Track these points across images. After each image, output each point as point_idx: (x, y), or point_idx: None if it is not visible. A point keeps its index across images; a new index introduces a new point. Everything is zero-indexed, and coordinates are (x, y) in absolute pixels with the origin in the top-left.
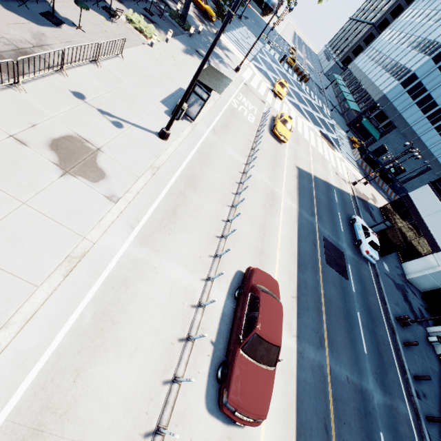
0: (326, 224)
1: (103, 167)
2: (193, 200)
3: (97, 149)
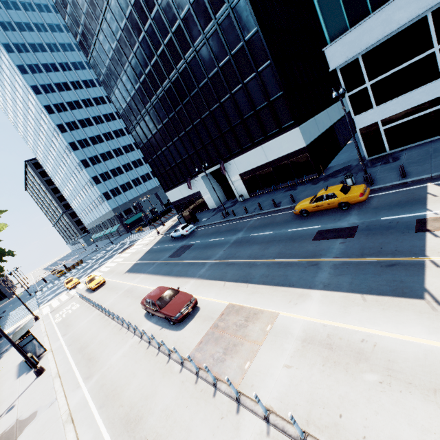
0: (164, 255)
1: (31, 413)
2: (92, 347)
3: (16, 421)
